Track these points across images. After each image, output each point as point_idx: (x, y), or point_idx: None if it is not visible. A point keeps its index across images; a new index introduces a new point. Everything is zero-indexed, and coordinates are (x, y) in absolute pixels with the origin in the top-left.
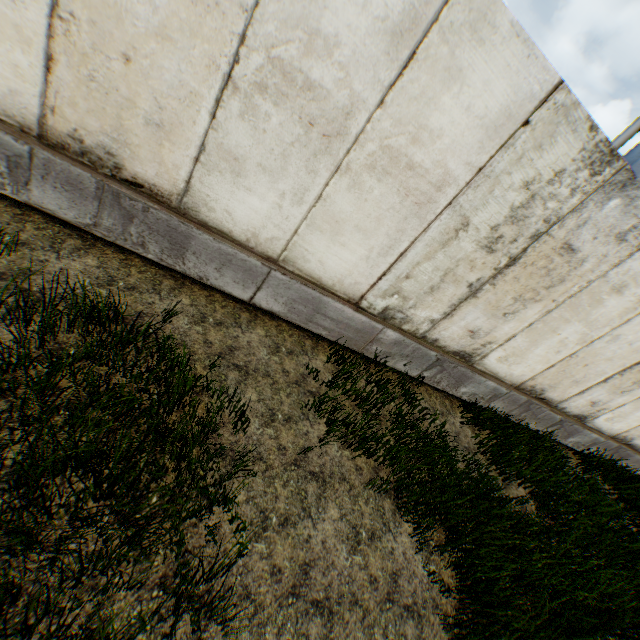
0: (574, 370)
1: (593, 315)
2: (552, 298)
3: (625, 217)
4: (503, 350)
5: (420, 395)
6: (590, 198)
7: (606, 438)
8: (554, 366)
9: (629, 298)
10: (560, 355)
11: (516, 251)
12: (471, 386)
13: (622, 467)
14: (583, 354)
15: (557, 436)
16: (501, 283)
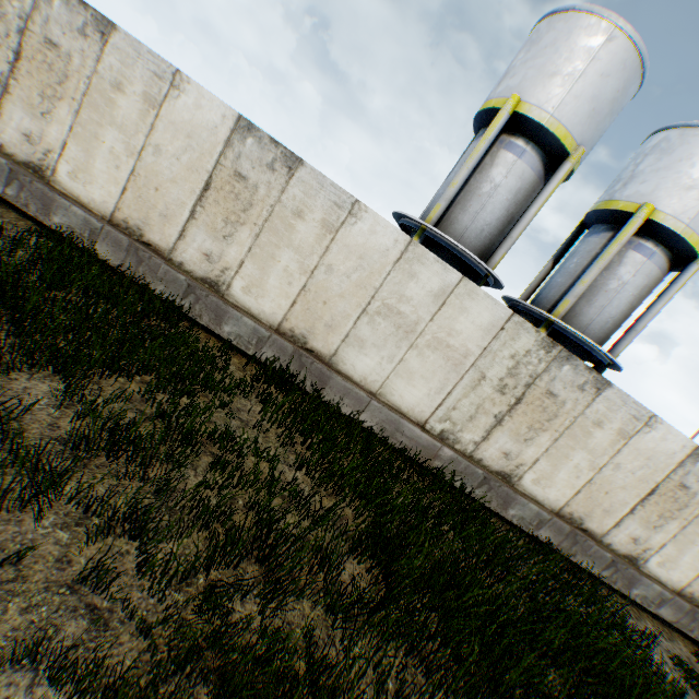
0: (152, 197)
1: (119, 119)
2: (72, 97)
3: (76, 17)
4: (68, 163)
5: (3, 211)
6: (41, 1)
7: (270, 330)
8: (129, 189)
9: (136, 99)
10: (124, 173)
11: (17, 47)
12: (62, 214)
13: (338, 405)
14: (145, 172)
15: (207, 319)
16: (23, 79)
